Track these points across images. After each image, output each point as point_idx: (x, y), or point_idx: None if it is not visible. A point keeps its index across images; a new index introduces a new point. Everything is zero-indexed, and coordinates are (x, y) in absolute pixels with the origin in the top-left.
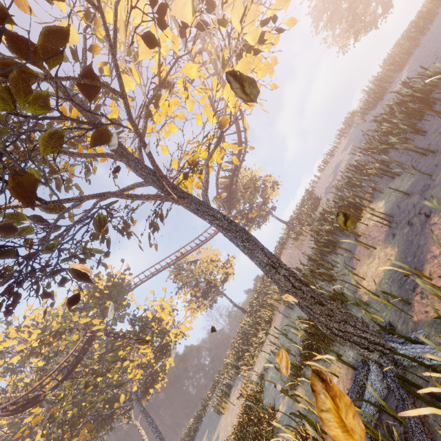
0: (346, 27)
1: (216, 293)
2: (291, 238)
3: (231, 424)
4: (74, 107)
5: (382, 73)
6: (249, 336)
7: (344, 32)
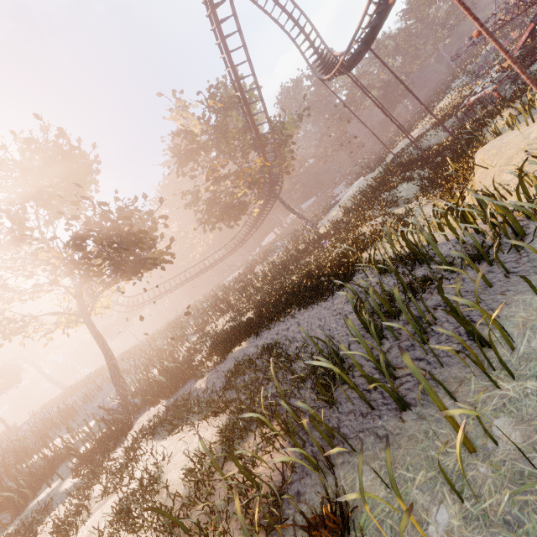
0: None
1: None
2: None
3: None
4: (85, 272)
5: None
6: None
7: None
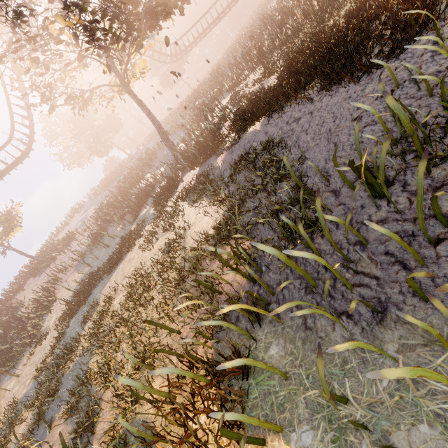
0: (76, 152)
1: None
2: (34, 276)
3: (32, 368)
4: None
5: (109, 176)
6: (3, 347)
7: (73, 156)
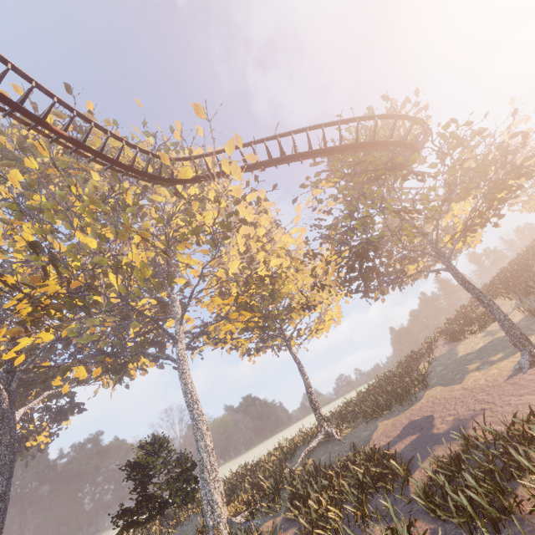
0: None
1: (454, 254)
2: None
3: None
4: None
5: None
6: None
7: None
